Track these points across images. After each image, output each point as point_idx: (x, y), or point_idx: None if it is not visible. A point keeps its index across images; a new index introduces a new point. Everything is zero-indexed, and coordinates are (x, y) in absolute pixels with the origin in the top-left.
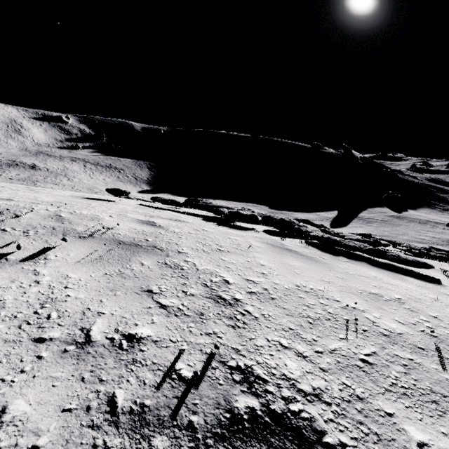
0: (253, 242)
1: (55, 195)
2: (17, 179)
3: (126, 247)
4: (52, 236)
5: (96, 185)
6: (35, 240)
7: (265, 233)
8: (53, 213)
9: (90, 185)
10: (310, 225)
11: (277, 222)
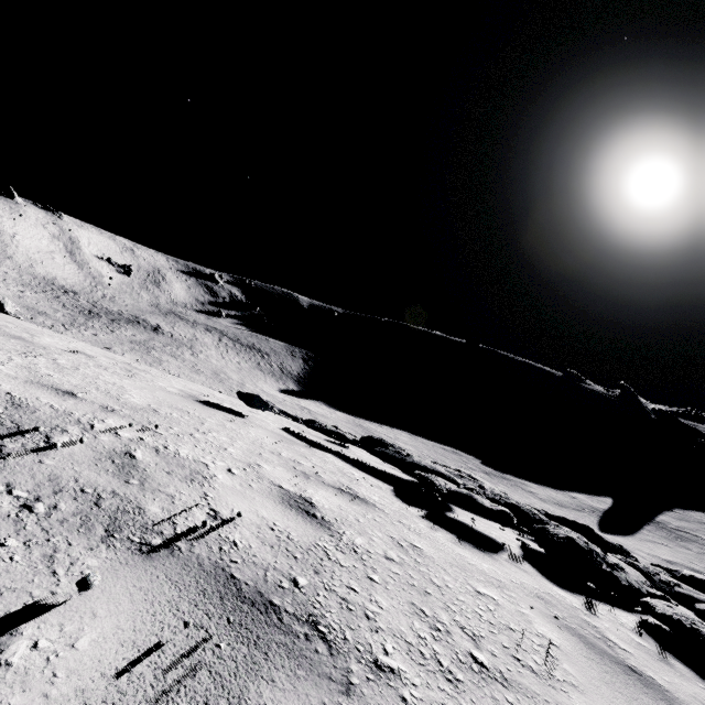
0: (537, 619)
1: (157, 387)
2: (130, 340)
3: (241, 614)
4: (77, 533)
5: (225, 369)
6: (28, 544)
7: (536, 571)
8: (123, 446)
9: (218, 367)
10: (594, 540)
11: (559, 543)
